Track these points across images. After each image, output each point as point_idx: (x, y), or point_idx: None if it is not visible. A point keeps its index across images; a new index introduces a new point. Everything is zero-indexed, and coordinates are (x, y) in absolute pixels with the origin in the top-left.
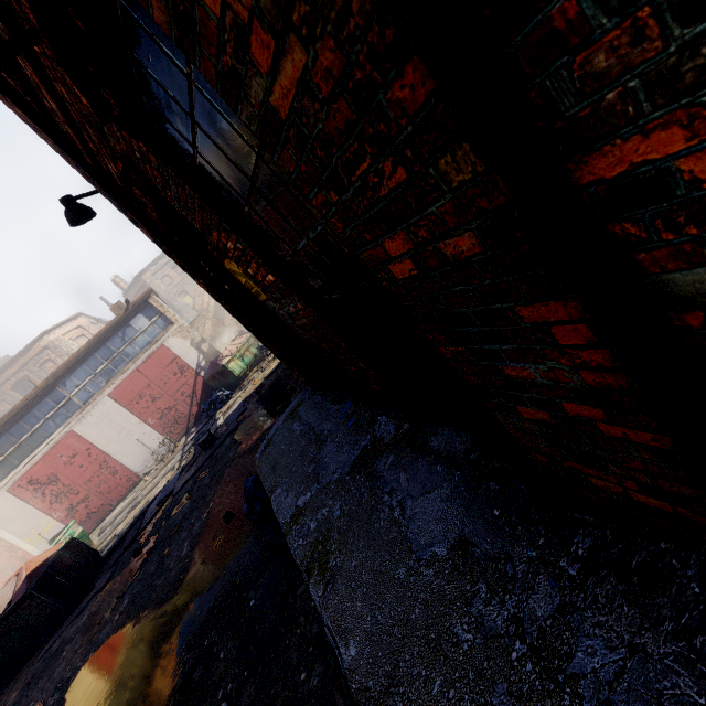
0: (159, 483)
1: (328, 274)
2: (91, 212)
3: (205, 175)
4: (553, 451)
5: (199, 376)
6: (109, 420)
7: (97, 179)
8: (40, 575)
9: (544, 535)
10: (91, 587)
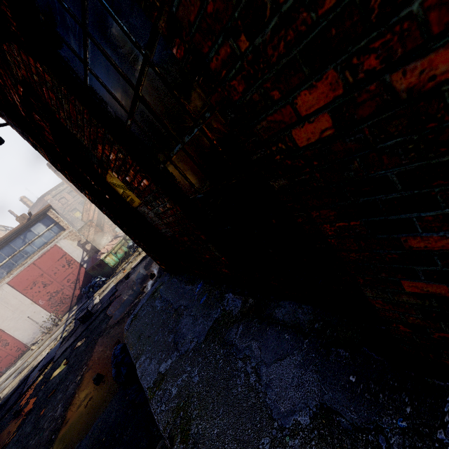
0: (43, 351)
1: (196, 175)
2: None
3: (94, 93)
4: (426, 323)
5: (82, 267)
6: (6, 303)
7: (4, 110)
8: None
9: (409, 403)
10: None
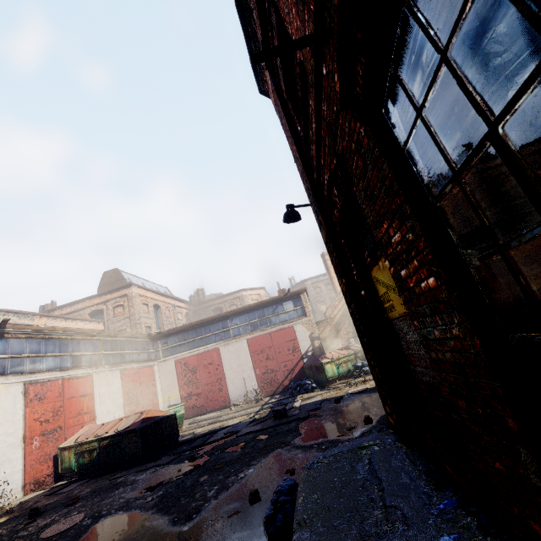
0: (235, 418)
1: None
2: (298, 216)
3: (412, 152)
4: None
5: (302, 360)
6: (238, 355)
7: (313, 189)
8: (148, 423)
9: None
10: (160, 456)
